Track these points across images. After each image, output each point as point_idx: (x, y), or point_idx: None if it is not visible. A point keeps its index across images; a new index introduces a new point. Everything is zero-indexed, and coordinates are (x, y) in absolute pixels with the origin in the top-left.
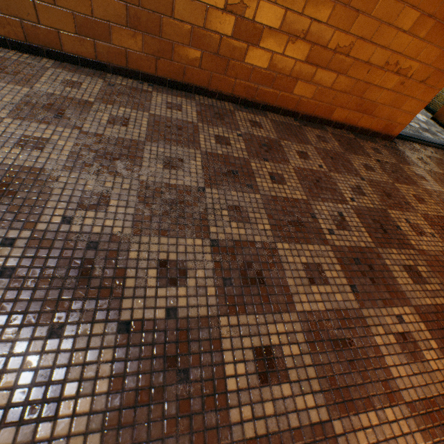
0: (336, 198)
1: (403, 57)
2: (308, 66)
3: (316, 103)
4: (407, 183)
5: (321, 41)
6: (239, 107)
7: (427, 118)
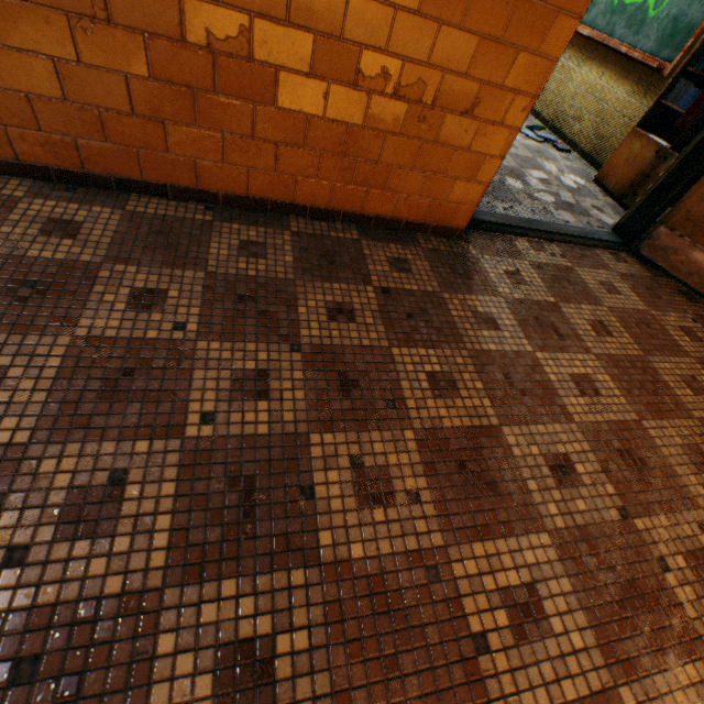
0: (150, 422)
1: (394, 59)
2: (168, 90)
3: (240, 169)
4: (435, 342)
5: (162, 27)
6: (55, 187)
7: (587, 180)
